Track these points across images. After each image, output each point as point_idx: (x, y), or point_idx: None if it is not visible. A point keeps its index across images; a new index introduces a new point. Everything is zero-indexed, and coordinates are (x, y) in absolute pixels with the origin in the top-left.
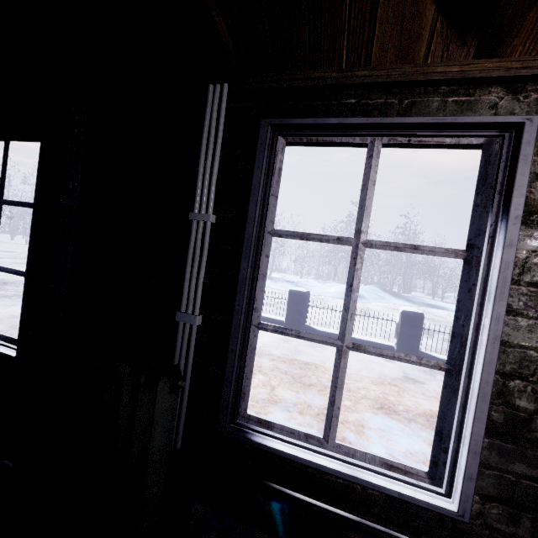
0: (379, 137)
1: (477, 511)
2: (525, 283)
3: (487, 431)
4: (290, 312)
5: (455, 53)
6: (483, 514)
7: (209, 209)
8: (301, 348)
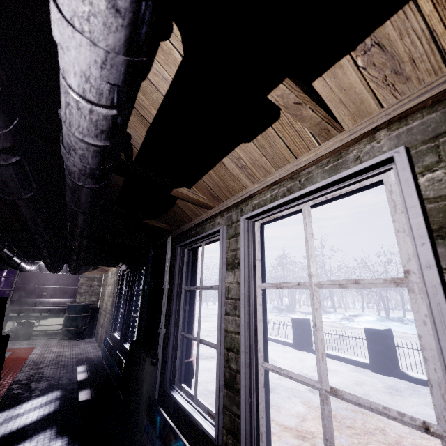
0: (203, 242)
1: (225, 441)
2: (229, 298)
3: (225, 385)
4: (371, 353)
5: (205, 210)
6: (227, 443)
7: (166, 283)
8: (374, 393)
